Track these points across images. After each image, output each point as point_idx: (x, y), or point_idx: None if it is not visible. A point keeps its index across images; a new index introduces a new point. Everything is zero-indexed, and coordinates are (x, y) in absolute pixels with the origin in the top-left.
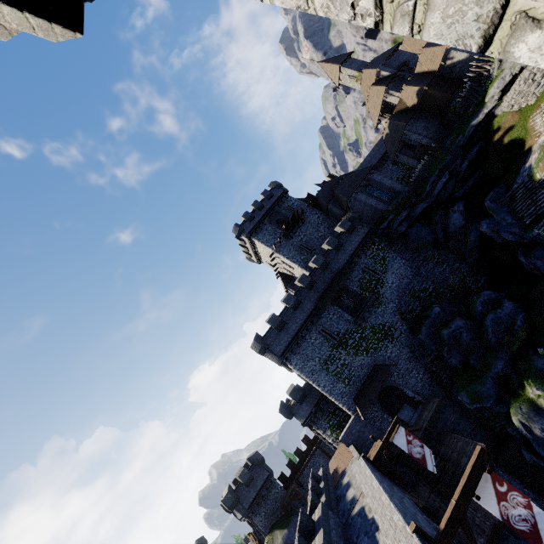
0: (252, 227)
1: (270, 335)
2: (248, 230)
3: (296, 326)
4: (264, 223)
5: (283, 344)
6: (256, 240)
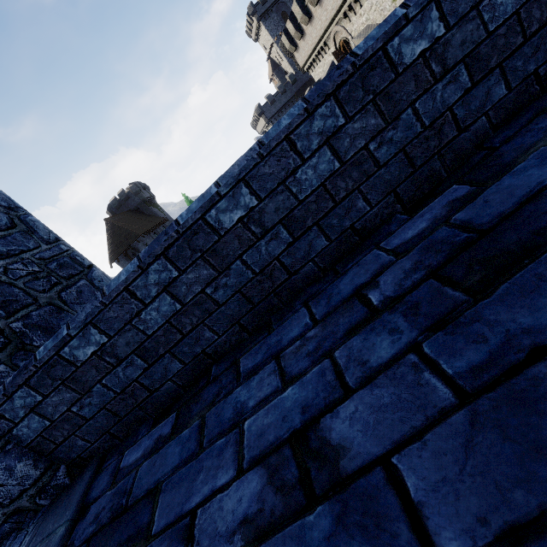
0: (263, 12)
1: (266, 106)
2: (260, 14)
3: (280, 105)
4: (272, 12)
5: (272, 113)
6: (263, 26)
